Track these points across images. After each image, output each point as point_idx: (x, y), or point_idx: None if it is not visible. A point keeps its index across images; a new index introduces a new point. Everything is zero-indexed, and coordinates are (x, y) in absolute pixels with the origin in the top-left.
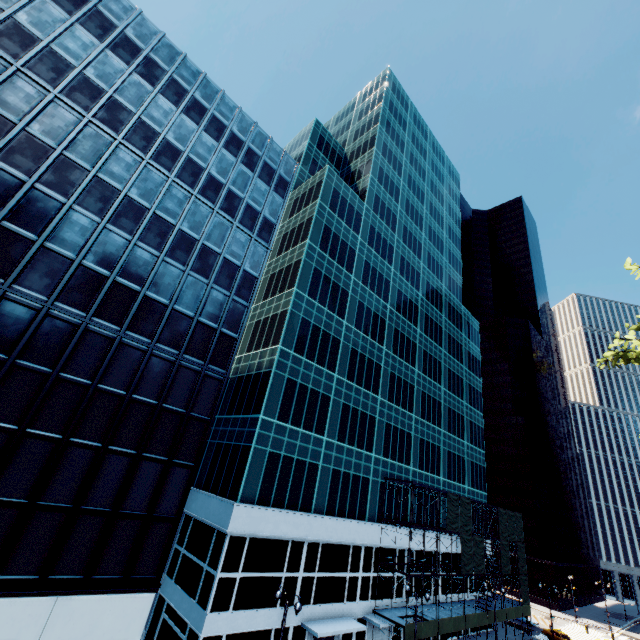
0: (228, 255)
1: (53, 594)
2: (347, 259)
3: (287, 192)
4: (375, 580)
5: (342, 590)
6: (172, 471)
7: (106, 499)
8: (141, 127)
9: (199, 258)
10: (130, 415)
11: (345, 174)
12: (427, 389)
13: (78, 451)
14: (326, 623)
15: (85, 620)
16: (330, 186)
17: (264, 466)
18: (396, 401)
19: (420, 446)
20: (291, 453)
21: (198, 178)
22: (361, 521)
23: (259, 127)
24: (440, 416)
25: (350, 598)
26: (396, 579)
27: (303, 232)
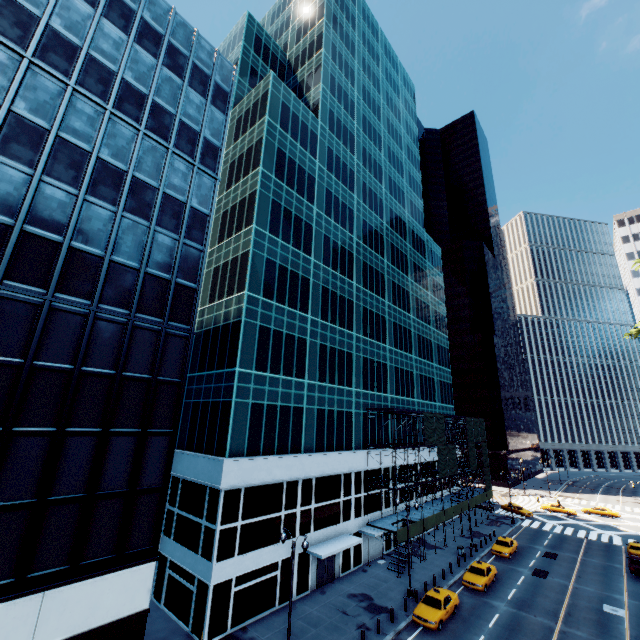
0: (168, 189)
1: (38, 591)
2: (307, 188)
3: (228, 106)
4: (366, 498)
5: (338, 513)
6: (149, 442)
7: (77, 485)
8: (8, 6)
9: (132, 195)
10: (84, 391)
11: (291, 86)
12: (398, 319)
13: (27, 441)
14: (327, 544)
15: (83, 605)
16: (278, 99)
17: (248, 418)
18: (370, 335)
19: (395, 374)
20: (274, 401)
21: (109, 86)
22: (349, 451)
23: (179, 15)
24: (411, 343)
25: (346, 518)
26: (384, 493)
27: (253, 158)
